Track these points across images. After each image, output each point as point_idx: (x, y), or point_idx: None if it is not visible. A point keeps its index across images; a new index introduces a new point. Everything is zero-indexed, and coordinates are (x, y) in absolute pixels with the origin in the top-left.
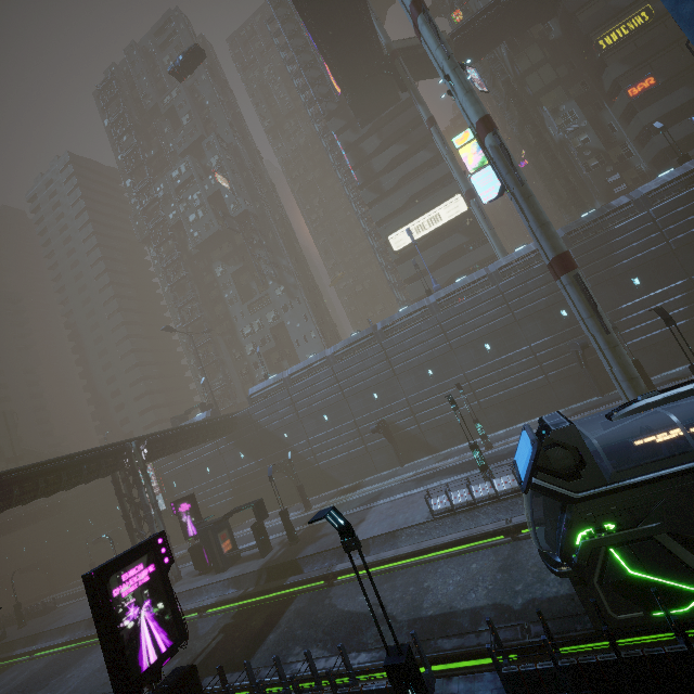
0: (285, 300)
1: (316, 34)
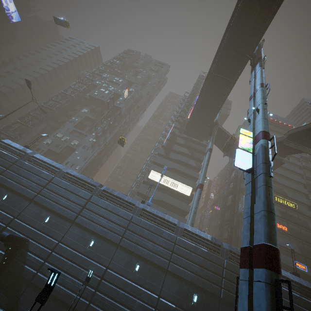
0: (88, 144)
1: (204, 87)
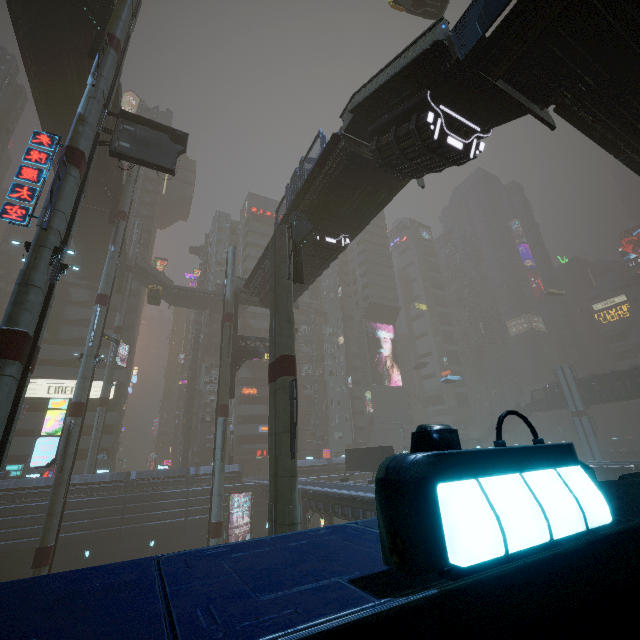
0: None
1: None
